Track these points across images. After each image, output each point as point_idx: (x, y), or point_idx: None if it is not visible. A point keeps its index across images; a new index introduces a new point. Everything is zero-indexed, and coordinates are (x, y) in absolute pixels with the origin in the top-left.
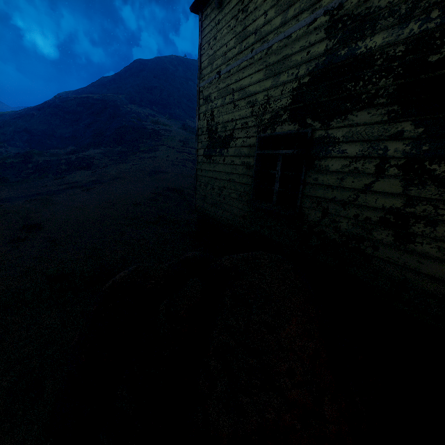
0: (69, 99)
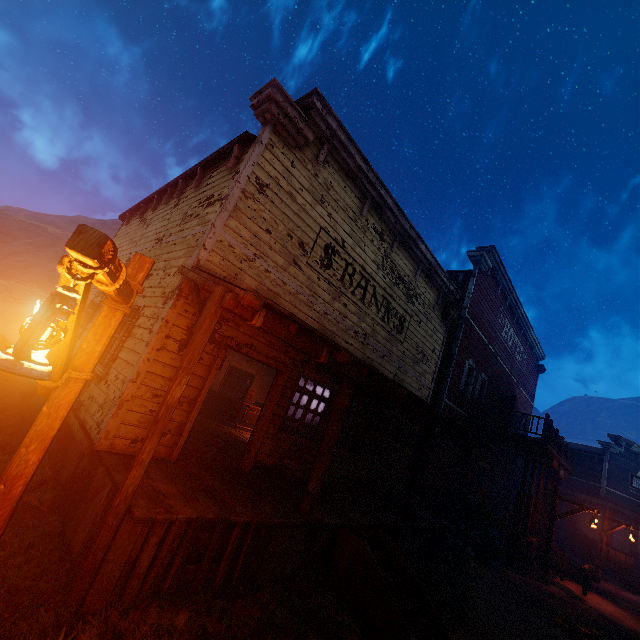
0: (12, 218)
